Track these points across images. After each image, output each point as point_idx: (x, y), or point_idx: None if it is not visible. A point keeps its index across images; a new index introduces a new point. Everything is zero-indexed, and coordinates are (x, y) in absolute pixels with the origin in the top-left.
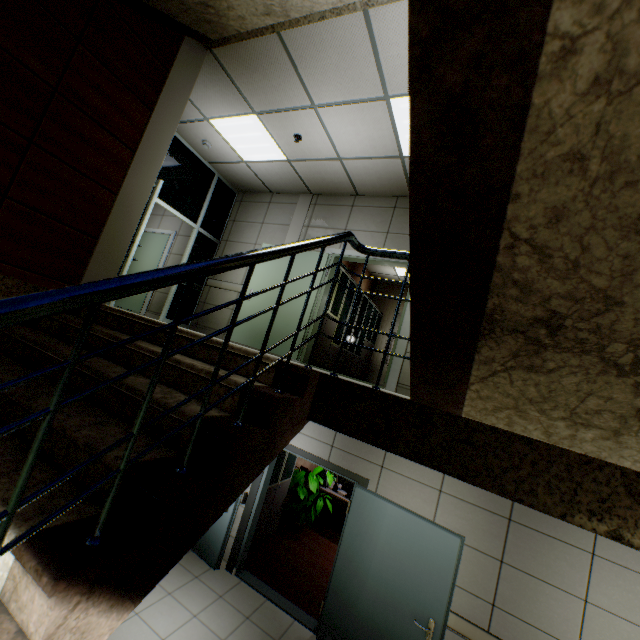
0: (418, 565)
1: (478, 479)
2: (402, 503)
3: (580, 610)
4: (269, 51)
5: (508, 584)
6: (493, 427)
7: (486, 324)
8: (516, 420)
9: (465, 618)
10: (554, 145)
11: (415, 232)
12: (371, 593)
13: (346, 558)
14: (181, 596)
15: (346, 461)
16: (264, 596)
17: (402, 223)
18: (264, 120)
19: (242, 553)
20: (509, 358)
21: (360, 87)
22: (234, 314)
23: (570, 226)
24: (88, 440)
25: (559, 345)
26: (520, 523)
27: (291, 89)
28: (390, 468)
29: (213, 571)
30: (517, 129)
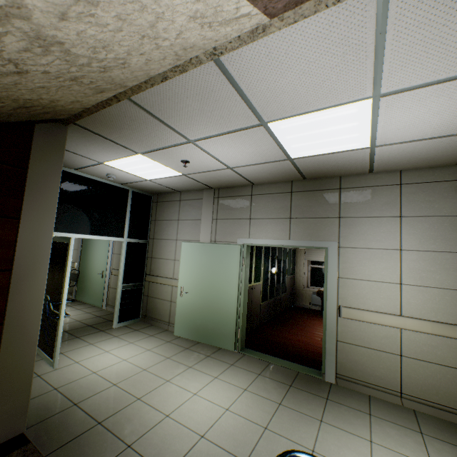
0: None
1: None
2: None
3: None
4: (125, 112)
5: None
6: None
7: None
8: None
9: None
10: None
11: None
12: None
13: None
14: None
15: None
16: None
17: (302, 207)
18: (149, 156)
19: None
20: None
21: (232, 121)
22: None
23: None
24: None
25: None
26: None
27: (162, 134)
28: None
29: None
30: None
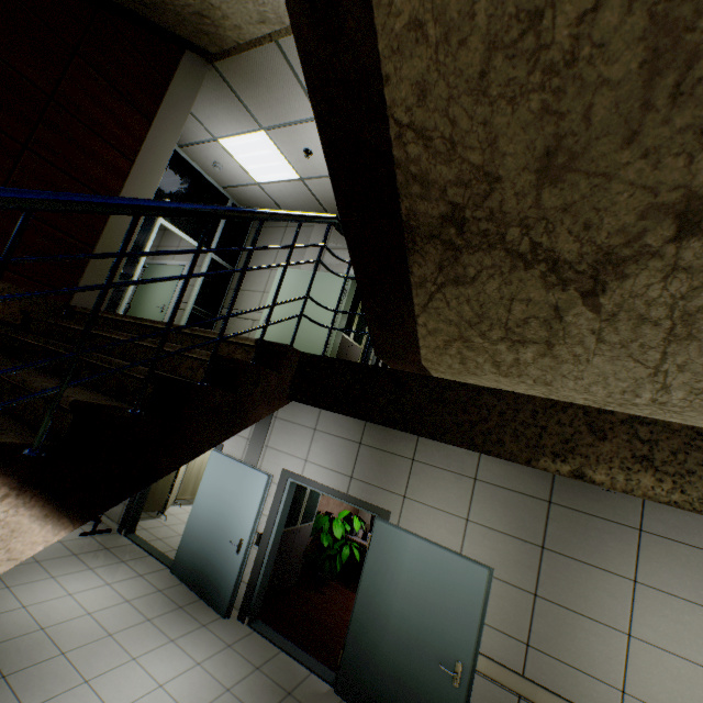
0: (443, 602)
1: (448, 436)
2: (426, 535)
3: (623, 646)
4: (270, 62)
5: (543, 620)
6: (463, 383)
7: (408, 235)
8: (466, 354)
9: (497, 661)
10: (397, 16)
11: (325, 140)
12: (393, 637)
13: (366, 599)
14: (185, 643)
15: (366, 493)
16: (278, 647)
17: None
18: (272, 136)
19: (255, 600)
20: (437, 273)
21: None
22: (191, 264)
23: (435, 101)
24: (45, 387)
25: (470, 244)
26: (554, 551)
27: (296, 101)
28: (413, 498)
29: (223, 620)
30: (367, 7)
